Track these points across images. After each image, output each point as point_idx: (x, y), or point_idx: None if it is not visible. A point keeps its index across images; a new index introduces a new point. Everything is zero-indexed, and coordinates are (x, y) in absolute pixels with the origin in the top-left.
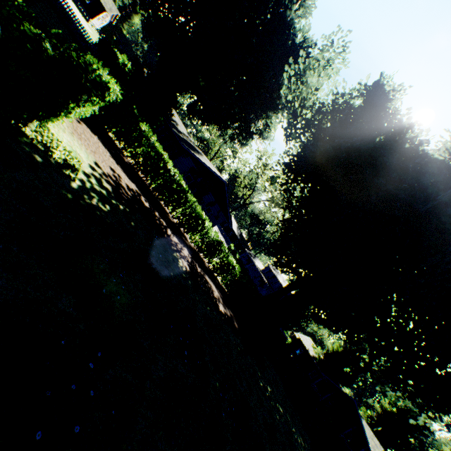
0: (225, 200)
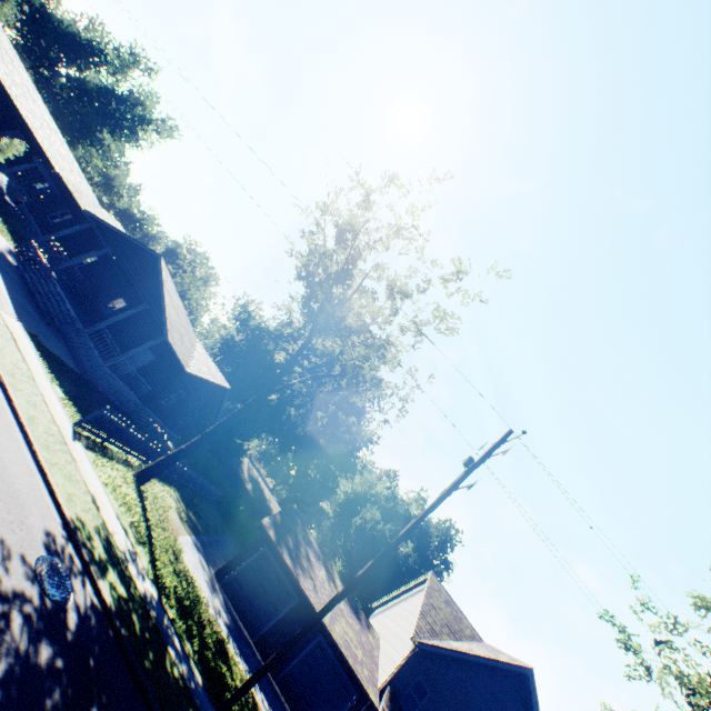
0: None
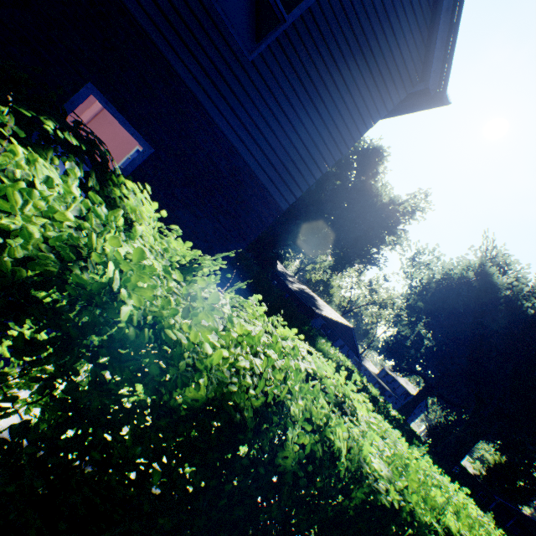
0: (352, 340)
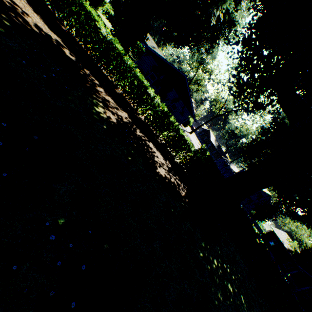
0: (187, 95)
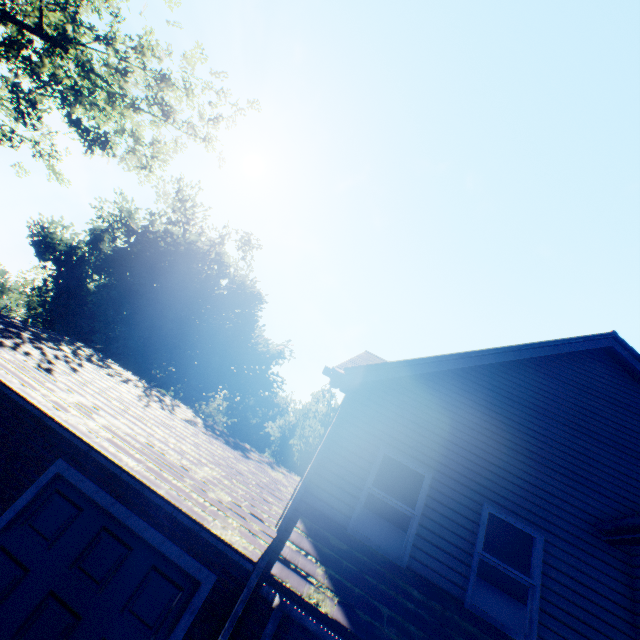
0: None
